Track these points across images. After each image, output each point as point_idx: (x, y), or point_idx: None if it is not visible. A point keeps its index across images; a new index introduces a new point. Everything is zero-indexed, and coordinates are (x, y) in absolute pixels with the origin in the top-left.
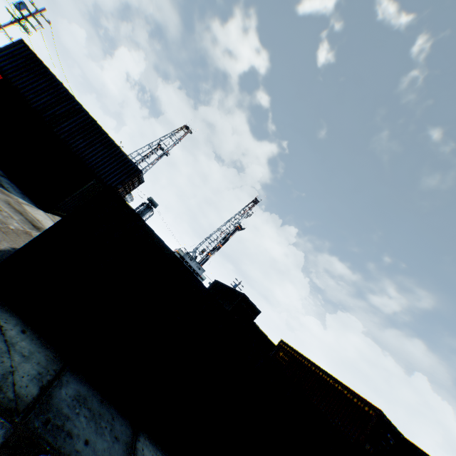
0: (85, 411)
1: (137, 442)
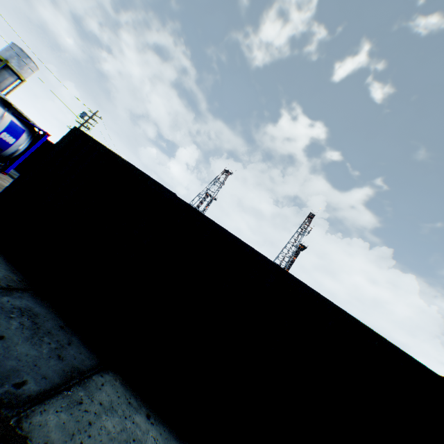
0: (26, 321)
1: (96, 375)
